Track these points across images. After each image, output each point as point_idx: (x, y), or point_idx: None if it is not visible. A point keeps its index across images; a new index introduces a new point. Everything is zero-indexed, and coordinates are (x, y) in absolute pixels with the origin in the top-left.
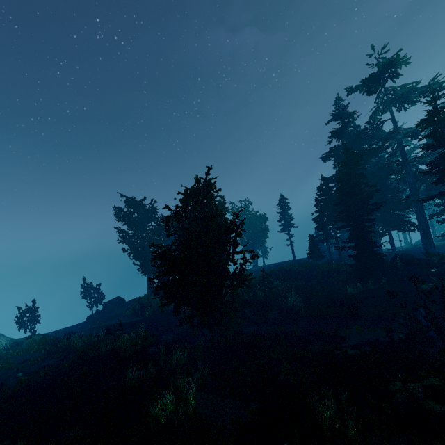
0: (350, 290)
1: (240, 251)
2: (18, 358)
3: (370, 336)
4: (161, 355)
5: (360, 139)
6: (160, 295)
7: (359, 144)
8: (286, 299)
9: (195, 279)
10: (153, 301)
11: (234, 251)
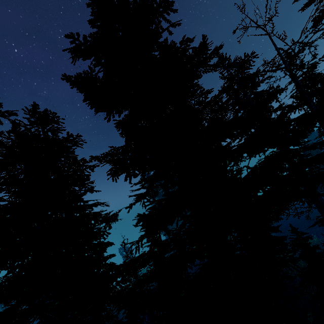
0: None
1: None
2: None
3: None
4: None
5: None
6: None
7: None
8: None
9: None
10: None
11: None
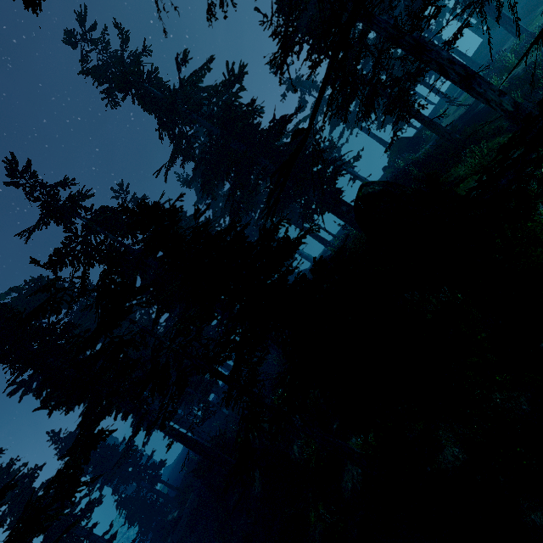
0: None
1: None
2: None
3: None
4: None
5: None
6: None
7: None
8: None
9: None
10: None
11: None
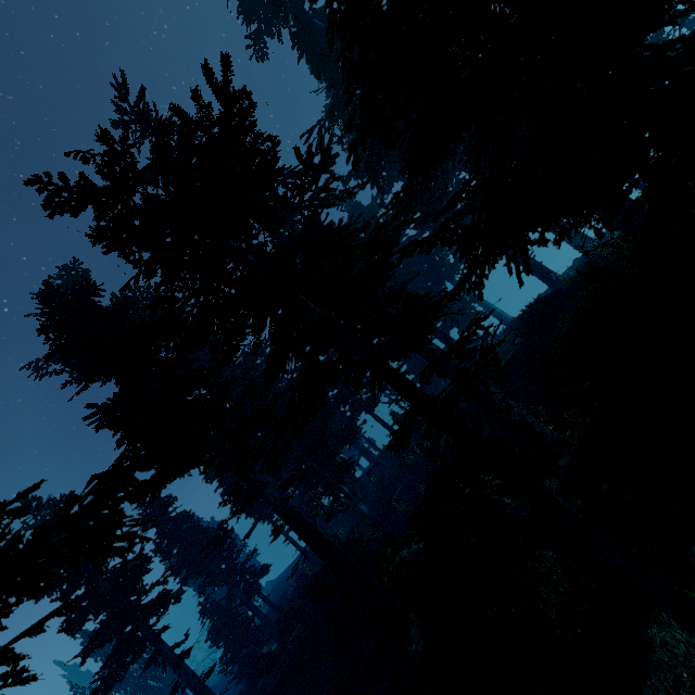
0: None
1: None
2: None
3: None
4: None
5: None
6: None
7: None
8: None
9: None
10: None
11: None
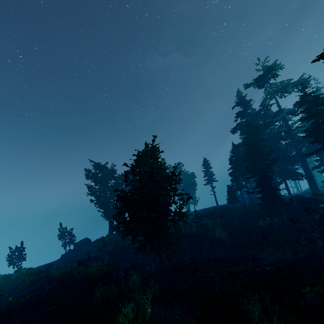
0: (261, 224)
1: (179, 194)
2: (8, 287)
3: (280, 256)
4: (121, 278)
5: (256, 117)
6: (119, 234)
7: (256, 121)
8: (214, 232)
9: (147, 215)
10: (113, 239)
11: (175, 194)
